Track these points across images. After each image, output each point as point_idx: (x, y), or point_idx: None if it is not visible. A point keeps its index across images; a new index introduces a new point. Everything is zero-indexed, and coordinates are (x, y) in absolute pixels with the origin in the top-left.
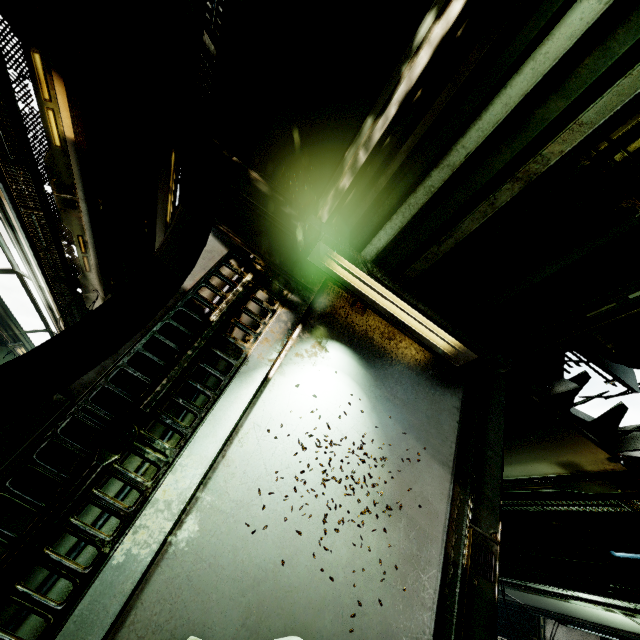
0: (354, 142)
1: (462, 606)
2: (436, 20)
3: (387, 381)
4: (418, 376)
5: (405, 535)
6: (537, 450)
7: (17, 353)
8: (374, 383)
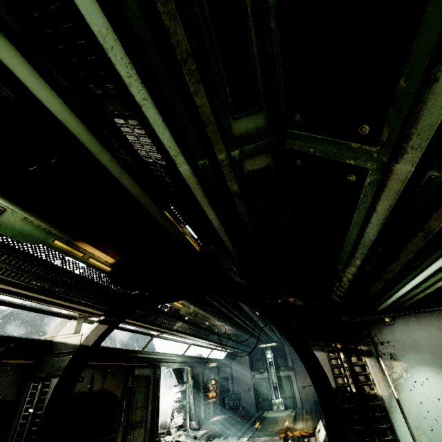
0: (331, 284)
1: None
2: (344, 268)
3: (438, 350)
4: None
5: None
6: None
7: (210, 367)
8: (434, 357)
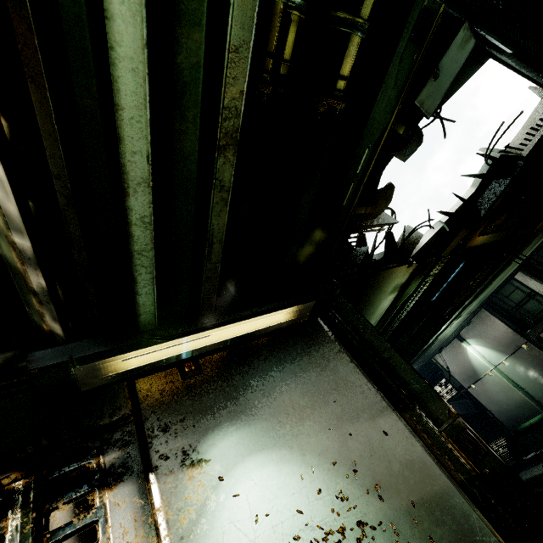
0: None
1: (507, 508)
2: None
3: (283, 405)
4: (295, 364)
5: (437, 526)
6: (376, 299)
7: None
8: (277, 424)
